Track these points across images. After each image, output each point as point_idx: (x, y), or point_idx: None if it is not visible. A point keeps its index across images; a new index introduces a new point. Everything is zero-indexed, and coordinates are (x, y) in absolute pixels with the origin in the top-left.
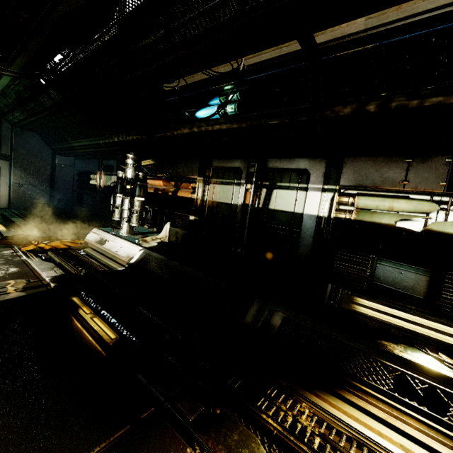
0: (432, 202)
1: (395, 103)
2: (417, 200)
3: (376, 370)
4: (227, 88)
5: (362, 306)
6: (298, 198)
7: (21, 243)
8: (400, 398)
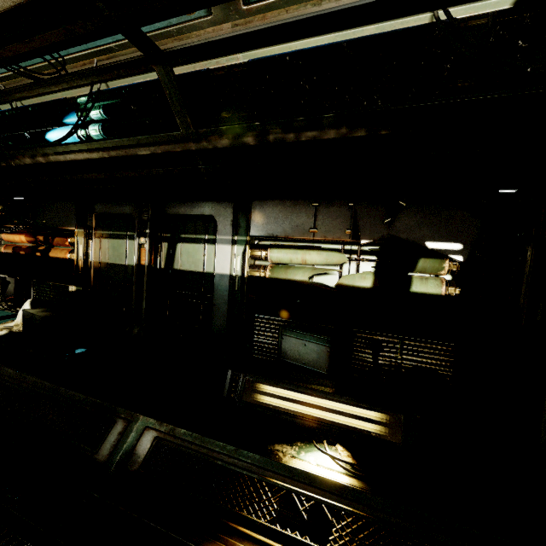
0: (340, 253)
1: (272, 136)
2: (327, 251)
3: (260, 494)
4: (82, 101)
5: (266, 394)
6: (207, 254)
7: None
8: (281, 531)
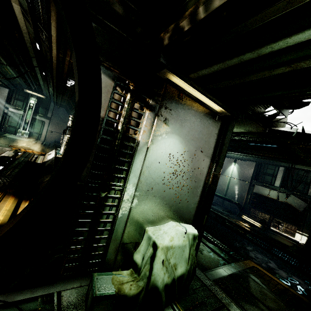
0: None
1: None
2: None
3: None
4: None
5: None
6: None
7: (17, 148)
8: None
